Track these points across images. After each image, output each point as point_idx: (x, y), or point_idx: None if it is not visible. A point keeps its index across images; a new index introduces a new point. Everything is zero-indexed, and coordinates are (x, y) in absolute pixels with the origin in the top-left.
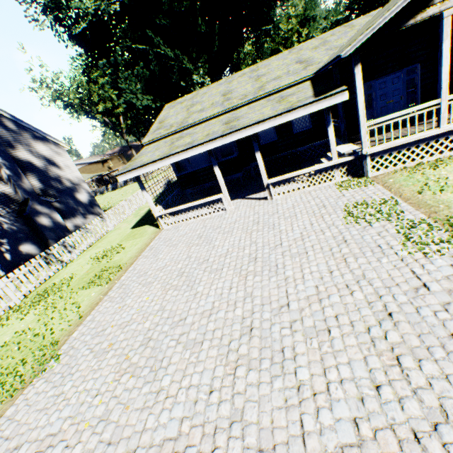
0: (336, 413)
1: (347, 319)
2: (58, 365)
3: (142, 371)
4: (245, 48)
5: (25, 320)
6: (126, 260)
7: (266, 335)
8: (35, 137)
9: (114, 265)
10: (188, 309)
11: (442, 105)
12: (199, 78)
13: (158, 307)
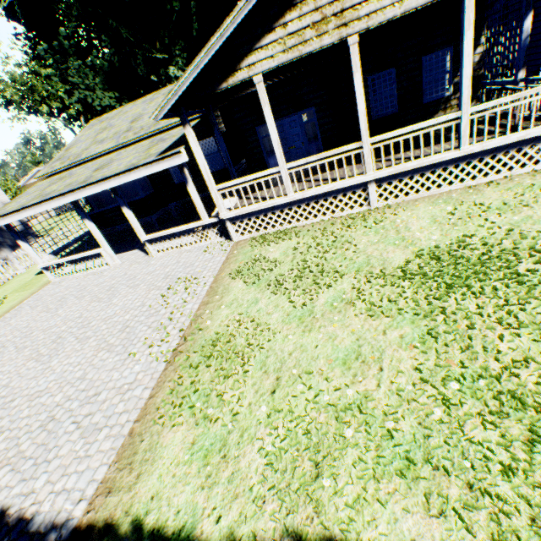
0: None
1: (25, 422)
2: None
3: None
4: None
5: None
6: None
7: None
8: None
9: None
10: None
11: (283, 174)
12: (177, 71)
13: None
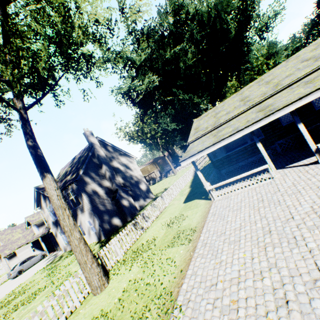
0: None
1: None
2: (183, 317)
3: None
4: (229, 83)
5: (132, 271)
6: (194, 224)
7: None
8: (120, 154)
9: (186, 229)
10: (316, 267)
11: None
12: (204, 106)
13: (266, 264)
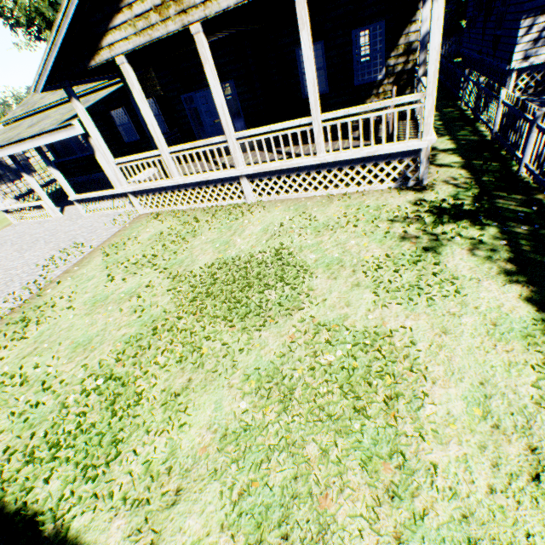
0: None
1: None
2: None
3: None
4: None
5: None
6: None
7: None
8: None
9: None
10: None
11: (165, 157)
12: None
13: None
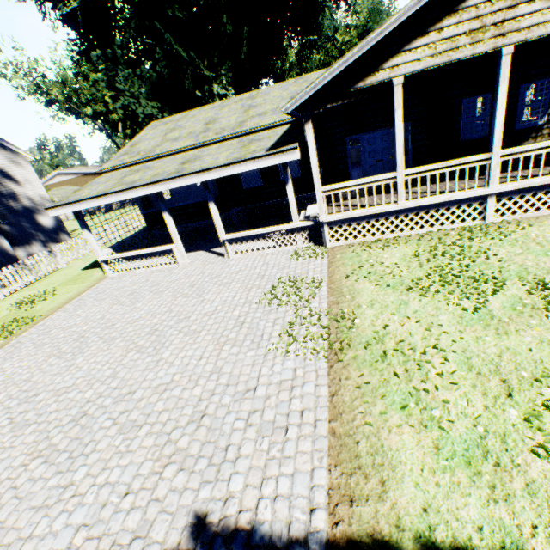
0: (73, 518)
1: (166, 417)
2: None
3: None
4: (291, 57)
5: None
6: (46, 310)
7: (89, 425)
8: None
9: (29, 316)
10: (50, 383)
11: (399, 180)
12: (220, 89)
13: (27, 376)
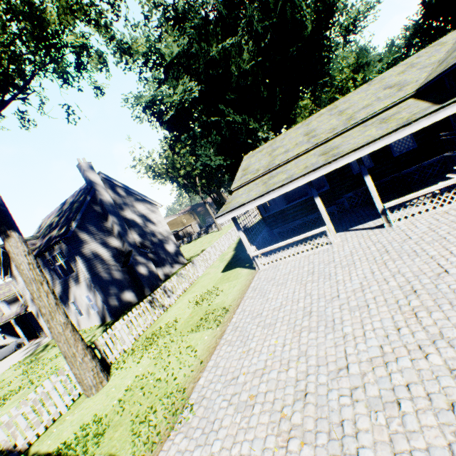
0: None
1: None
2: (193, 417)
3: (316, 437)
4: (301, 103)
5: (142, 364)
6: (229, 301)
7: None
8: (137, 200)
9: (217, 308)
10: (344, 355)
11: None
12: (263, 134)
13: (296, 352)
